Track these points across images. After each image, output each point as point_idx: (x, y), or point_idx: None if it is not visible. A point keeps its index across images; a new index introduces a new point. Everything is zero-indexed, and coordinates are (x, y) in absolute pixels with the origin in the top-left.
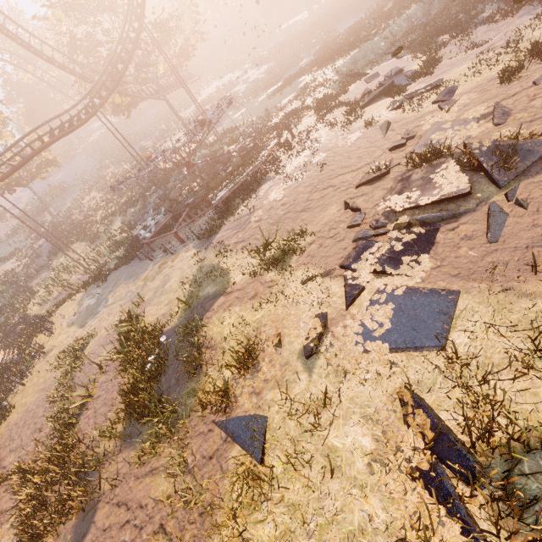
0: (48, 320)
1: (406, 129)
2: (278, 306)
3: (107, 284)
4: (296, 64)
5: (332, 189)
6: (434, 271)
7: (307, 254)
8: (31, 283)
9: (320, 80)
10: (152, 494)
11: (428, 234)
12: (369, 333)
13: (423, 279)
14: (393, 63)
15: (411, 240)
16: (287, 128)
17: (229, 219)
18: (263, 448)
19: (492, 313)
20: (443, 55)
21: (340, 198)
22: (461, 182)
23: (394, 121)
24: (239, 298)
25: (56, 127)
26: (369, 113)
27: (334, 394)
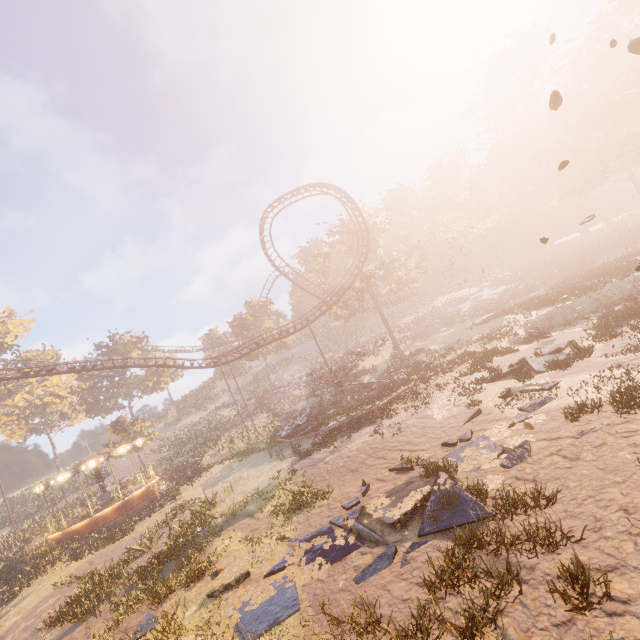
0: (199, 473)
1: (469, 429)
2: (246, 547)
3: (243, 462)
4: (530, 292)
5: (382, 461)
6: (315, 582)
7: (309, 515)
8: (223, 434)
9: (507, 328)
10: (97, 632)
11: (351, 547)
12: (246, 605)
13: (306, 584)
14: (573, 334)
15: (339, 544)
16: (437, 373)
17: (322, 449)
18: (138, 639)
19: (286, 639)
20: (591, 350)
21: (375, 474)
22: (401, 511)
23: (485, 412)
24: (249, 525)
25: (279, 332)
26: (490, 390)
27: (189, 633)
